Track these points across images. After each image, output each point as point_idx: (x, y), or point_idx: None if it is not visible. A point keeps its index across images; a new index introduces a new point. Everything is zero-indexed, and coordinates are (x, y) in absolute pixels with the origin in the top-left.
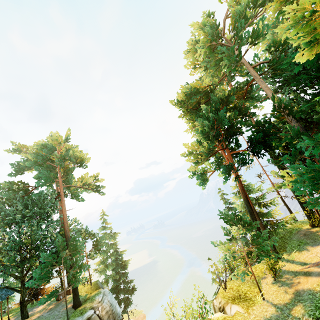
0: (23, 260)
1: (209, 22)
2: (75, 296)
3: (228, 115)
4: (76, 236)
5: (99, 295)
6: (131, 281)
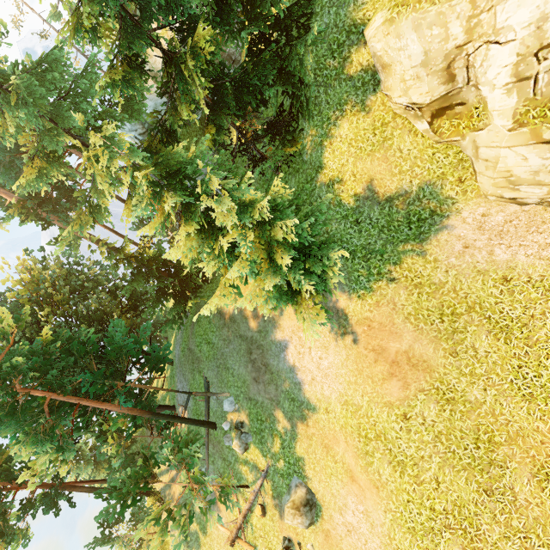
0: None
1: None
2: None
3: None
4: None
5: None
6: None
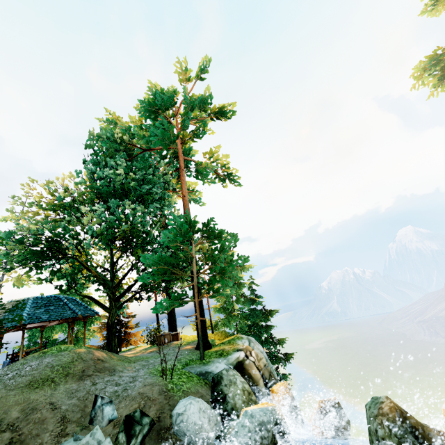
0: (114, 263)
1: None
2: (201, 329)
3: None
4: (210, 223)
5: (241, 340)
6: (281, 340)
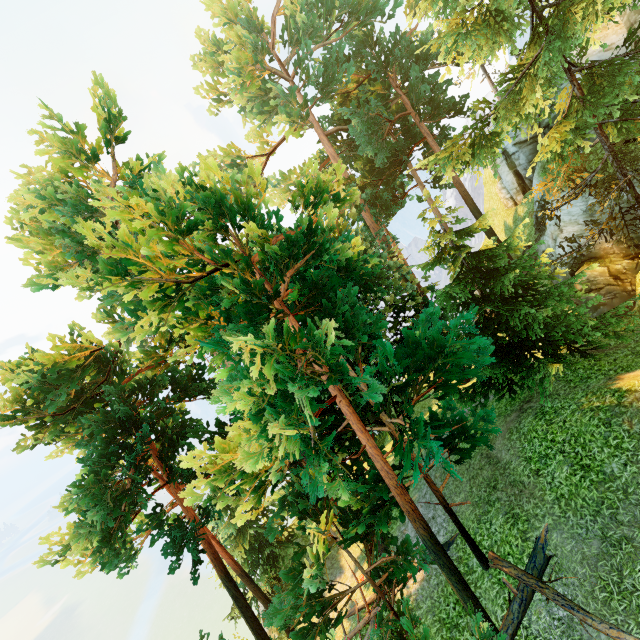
0: None
1: (69, 191)
2: None
3: (164, 400)
4: None
5: None
6: None
